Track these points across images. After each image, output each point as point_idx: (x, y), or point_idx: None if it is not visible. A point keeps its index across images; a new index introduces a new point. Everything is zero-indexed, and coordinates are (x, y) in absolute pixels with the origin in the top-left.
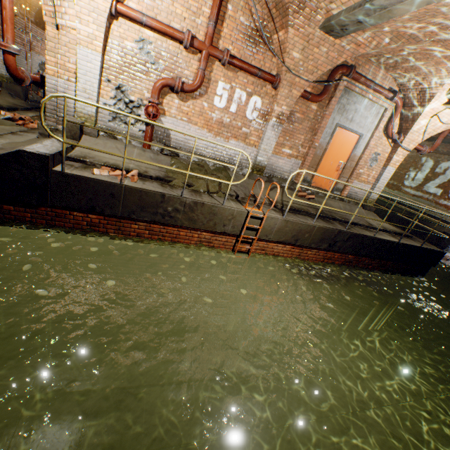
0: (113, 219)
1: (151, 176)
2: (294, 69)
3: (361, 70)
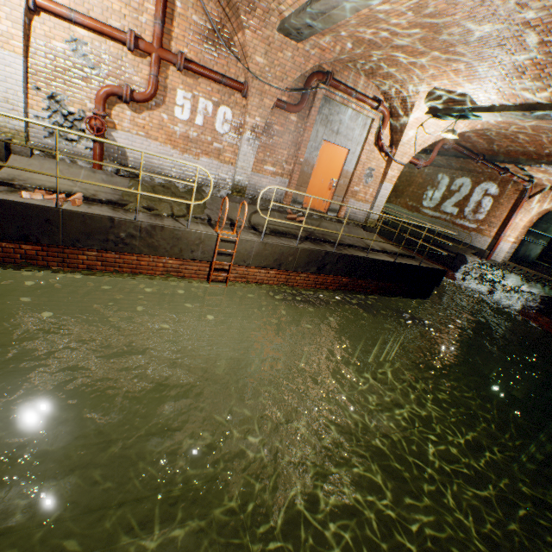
0: (54, 250)
1: (101, 200)
2: (261, 76)
3: (341, 77)
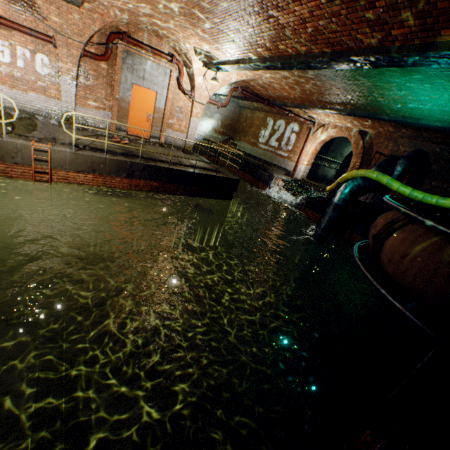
0: None
1: None
2: (63, 32)
3: (137, 37)
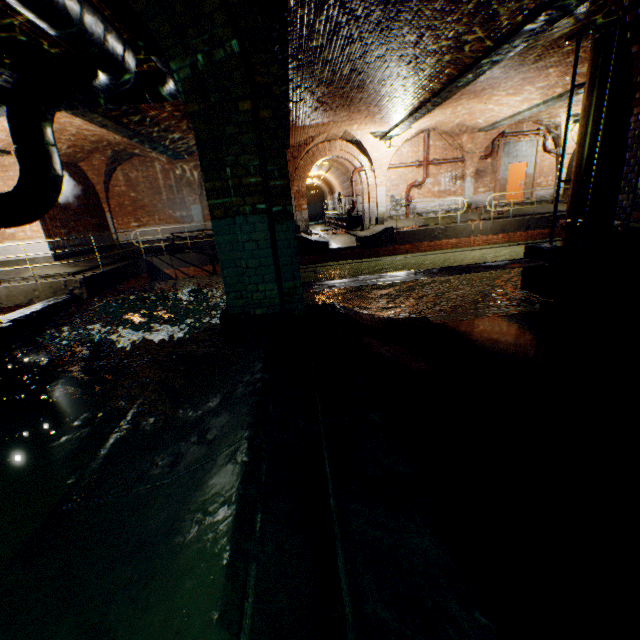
0: (414, 246)
1: (420, 226)
2: (470, 152)
3: (510, 130)
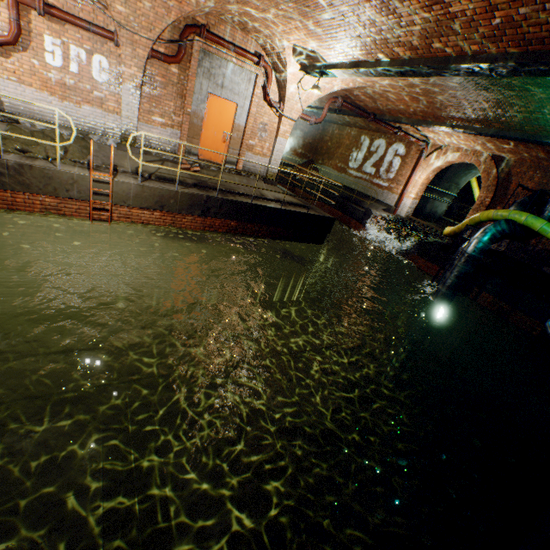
0: None
1: None
2: (128, 26)
3: (218, 31)
